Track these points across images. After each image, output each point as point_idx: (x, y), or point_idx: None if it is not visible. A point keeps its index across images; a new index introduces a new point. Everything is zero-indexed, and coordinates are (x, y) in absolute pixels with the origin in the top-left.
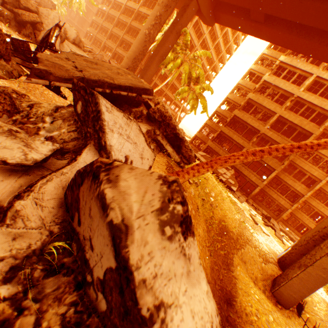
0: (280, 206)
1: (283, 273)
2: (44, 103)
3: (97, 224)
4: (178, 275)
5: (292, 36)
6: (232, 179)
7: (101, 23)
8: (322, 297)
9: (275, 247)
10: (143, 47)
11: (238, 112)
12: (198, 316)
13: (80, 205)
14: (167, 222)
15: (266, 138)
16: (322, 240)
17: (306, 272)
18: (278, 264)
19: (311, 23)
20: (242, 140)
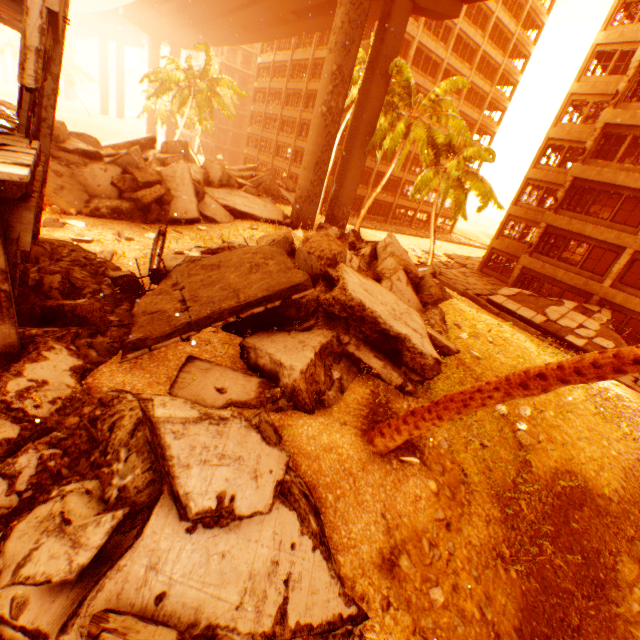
0: None
1: None
2: (126, 416)
3: None
4: None
5: None
6: (606, 336)
7: (263, 112)
8: None
9: None
10: (326, 137)
11: (581, 168)
12: None
13: None
14: None
15: None
16: None
17: None
18: None
19: None
20: (614, 232)
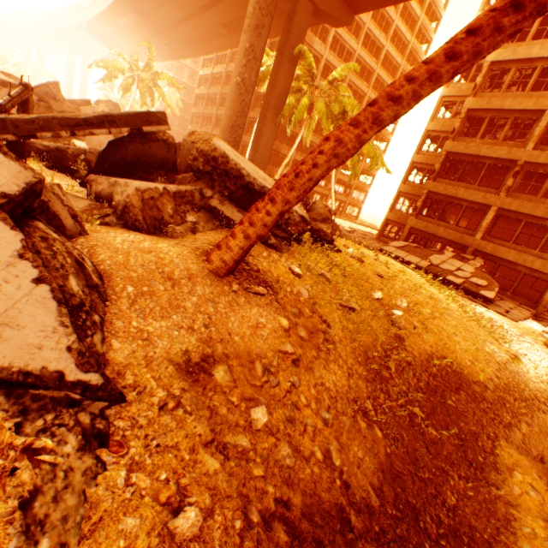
0: None
1: None
2: None
3: None
4: None
5: None
6: (480, 277)
7: (202, 112)
8: None
9: None
10: (240, 104)
11: (452, 144)
12: None
13: None
14: None
15: (537, 169)
16: None
17: None
18: None
19: None
20: (481, 193)
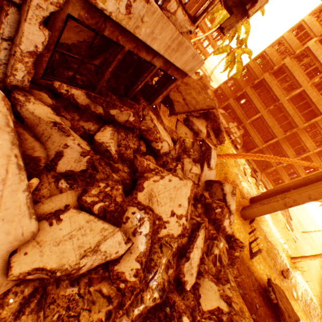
0: (268, 163)
1: (249, 205)
2: (186, 140)
3: (219, 191)
4: (232, 201)
5: None
6: (239, 138)
7: None
8: (266, 220)
9: (252, 191)
10: None
11: (267, 76)
12: (233, 207)
13: (213, 186)
14: (232, 194)
15: (282, 108)
16: (281, 193)
17: (262, 207)
18: (249, 200)
19: None
20: (260, 106)
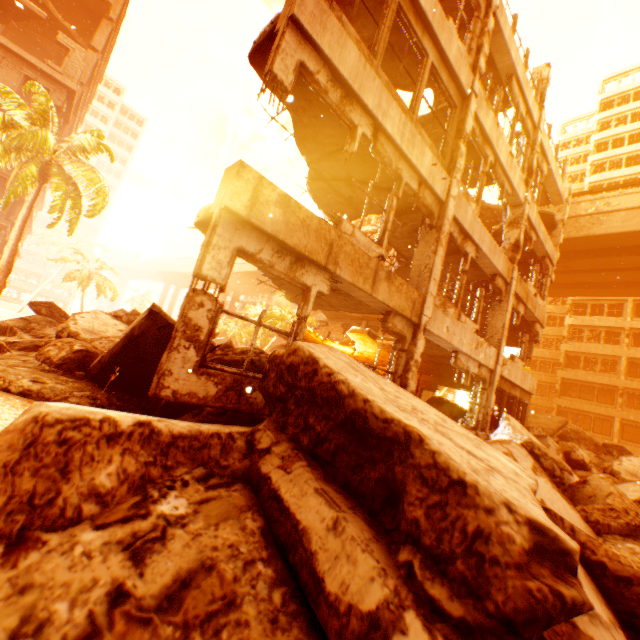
0: None
1: None
2: None
3: None
4: None
5: (579, 289)
6: None
7: None
8: None
9: None
10: None
11: (563, 372)
12: None
13: None
14: None
15: (634, 392)
16: None
17: None
18: None
19: (595, 280)
20: (601, 407)
